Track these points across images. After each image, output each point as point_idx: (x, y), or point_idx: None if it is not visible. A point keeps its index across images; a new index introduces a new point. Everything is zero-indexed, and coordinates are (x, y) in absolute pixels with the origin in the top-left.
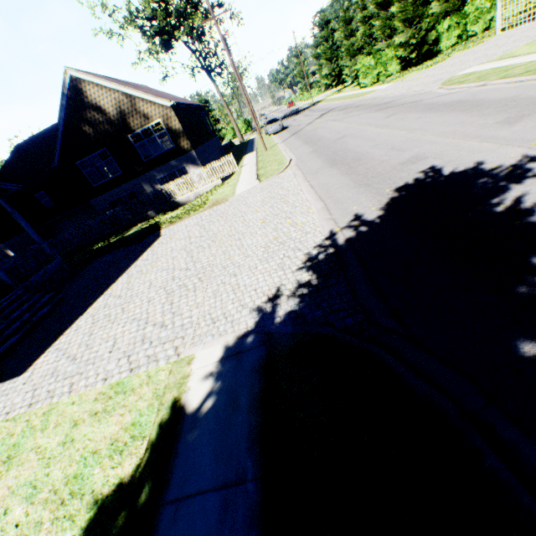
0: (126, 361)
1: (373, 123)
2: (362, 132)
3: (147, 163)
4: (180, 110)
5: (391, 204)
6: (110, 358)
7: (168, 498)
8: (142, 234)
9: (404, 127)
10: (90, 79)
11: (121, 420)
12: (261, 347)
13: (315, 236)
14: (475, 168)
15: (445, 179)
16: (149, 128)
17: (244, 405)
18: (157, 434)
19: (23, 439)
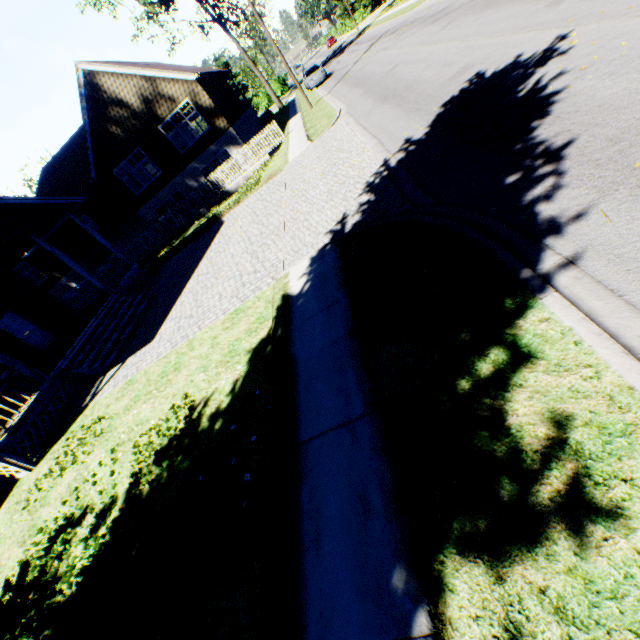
0: (235, 299)
1: (427, 41)
2: (415, 56)
3: (186, 155)
4: (205, 83)
5: (437, 120)
6: (221, 304)
7: (295, 326)
8: (204, 227)
9: (459, 37)
10: (103, 70)
11: (248, 322)
12: (337, 248)
13: (371, 169)
14: (513, 63)
15: (485, 82)
16: (175, 114)
17: (332, 276)
18: (277, 312)
19: (180, 359)
